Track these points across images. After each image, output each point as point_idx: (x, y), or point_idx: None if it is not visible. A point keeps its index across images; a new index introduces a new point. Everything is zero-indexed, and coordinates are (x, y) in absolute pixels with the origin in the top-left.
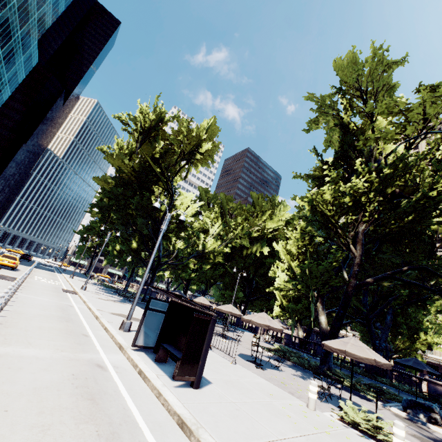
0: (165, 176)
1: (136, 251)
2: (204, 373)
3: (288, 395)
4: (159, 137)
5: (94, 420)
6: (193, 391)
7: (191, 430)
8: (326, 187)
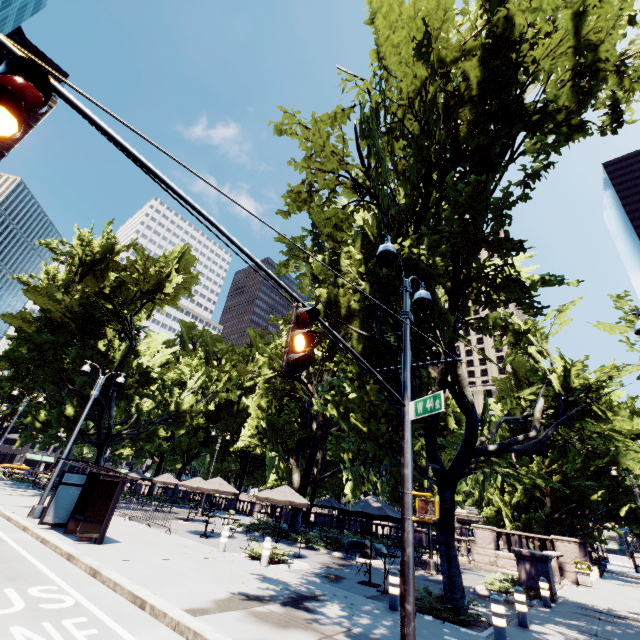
0: (120, 314)
1: (72, 420)
2: (119, 538)
3: (208, 547)
4: (106, 272)
5: None
6: (94, 545)
7: (75, 556)
8: (285, 338)
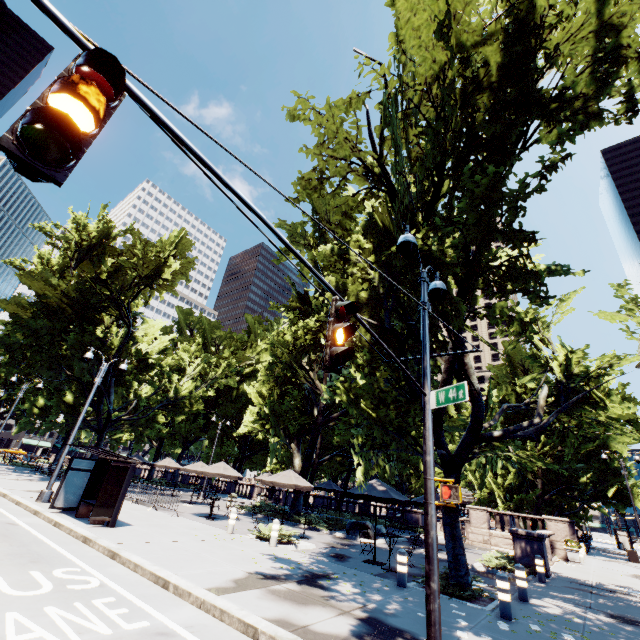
0: (117, 300)
1: (71, 406)
2: (130, 521)
3: (216, 529)
4: (103, 257)
5: (7, 542)
6: (107, 528)
7: (91, 539)
8: (287, 326)
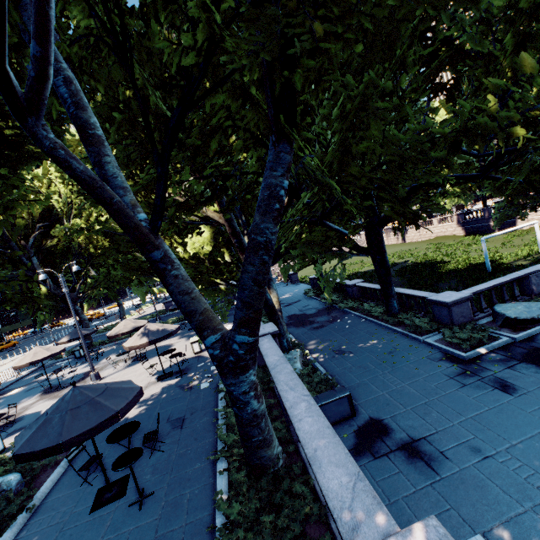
0: None
1: None
2: None
3: None
4: None
5: None
6: None
7: None
8: None
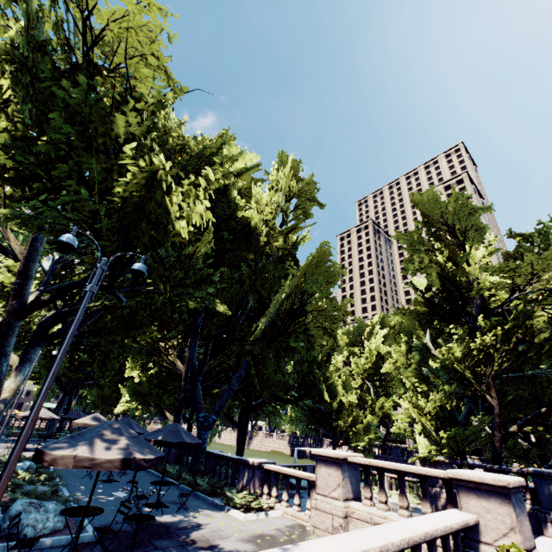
0: None
1: None
2: None
3: None
4: None
5: None
6: None
7: None
8: None
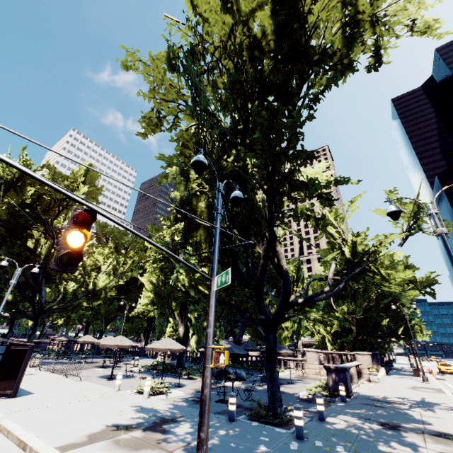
0: (42, 219)
1: (10, 302)
2: (34, 390)
3: (107, 388)
4: (24, 187)
5: None
6: (8, 399)
7: None
8: (165, 231)
